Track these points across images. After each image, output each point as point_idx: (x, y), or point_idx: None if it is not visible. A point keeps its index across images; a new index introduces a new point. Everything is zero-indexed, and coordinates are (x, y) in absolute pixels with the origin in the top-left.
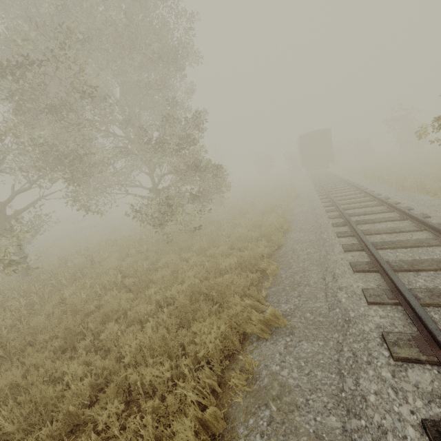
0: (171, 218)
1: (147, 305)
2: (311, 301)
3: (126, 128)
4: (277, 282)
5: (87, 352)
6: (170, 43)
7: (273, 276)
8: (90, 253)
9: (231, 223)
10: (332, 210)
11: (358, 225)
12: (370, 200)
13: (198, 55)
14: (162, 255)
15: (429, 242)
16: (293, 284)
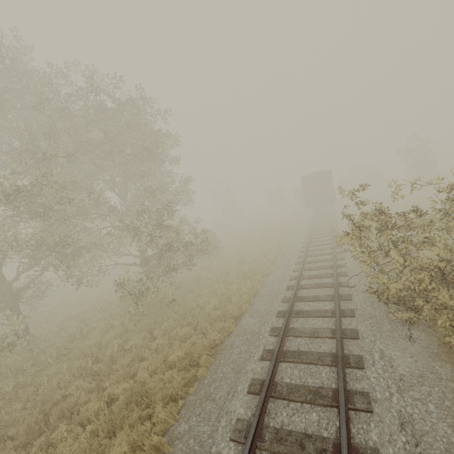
0: (146, 295)
1: (98, 401)
2: (203, 423)
3: (112, 211)
4: (197, 390)
5: (42, 448)
6: (145, 142)
7: (201, 379)
8: (86, 316)
9: (212, 287)
10: (291, 288)
11: (296, 318)
12: (330, 276)
13: (177, 139)
14: (133, 335)
15: (324, 360)
16: (204, 396)
